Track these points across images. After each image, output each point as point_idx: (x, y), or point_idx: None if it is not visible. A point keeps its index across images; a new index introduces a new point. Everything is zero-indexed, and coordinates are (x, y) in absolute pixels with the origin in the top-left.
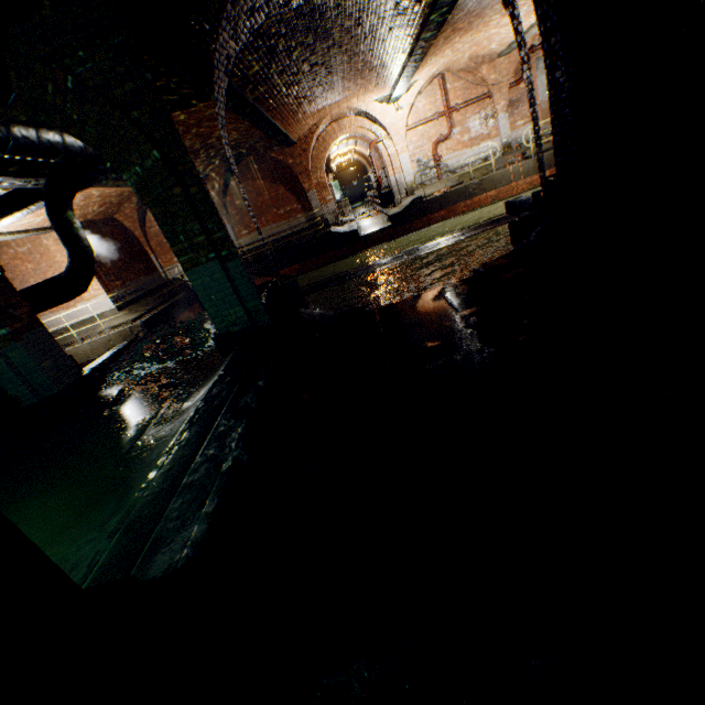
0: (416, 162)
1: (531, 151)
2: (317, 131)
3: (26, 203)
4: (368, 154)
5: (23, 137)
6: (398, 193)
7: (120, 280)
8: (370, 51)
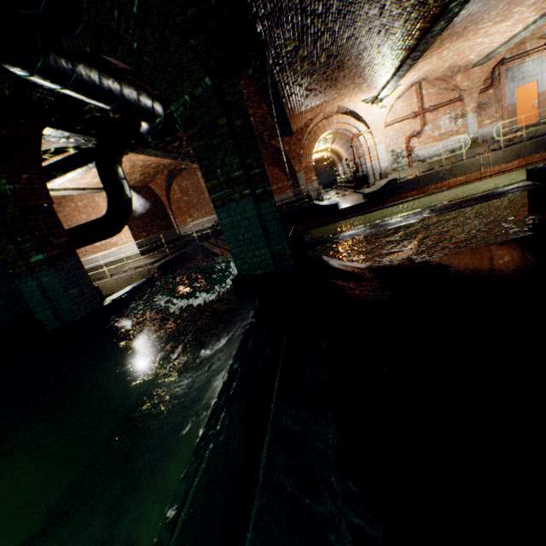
0: (391, 152)
1: (501, 143)
2: (311, 125)
3: (86, 161)
4: (341, 151)
5: (86, 74)
6: (372, 176)
7: (146, 232)
8: (378, 46)
